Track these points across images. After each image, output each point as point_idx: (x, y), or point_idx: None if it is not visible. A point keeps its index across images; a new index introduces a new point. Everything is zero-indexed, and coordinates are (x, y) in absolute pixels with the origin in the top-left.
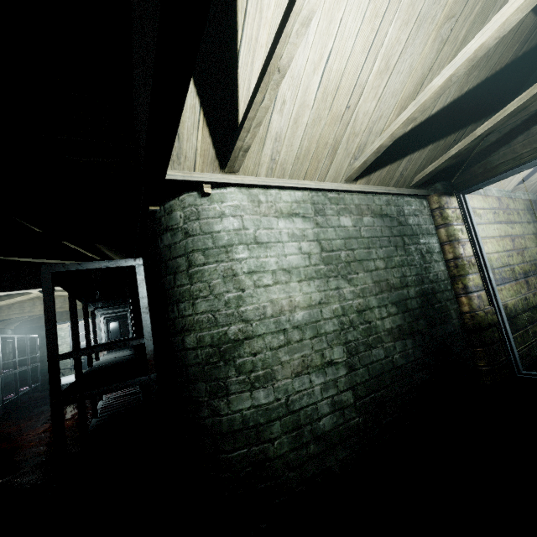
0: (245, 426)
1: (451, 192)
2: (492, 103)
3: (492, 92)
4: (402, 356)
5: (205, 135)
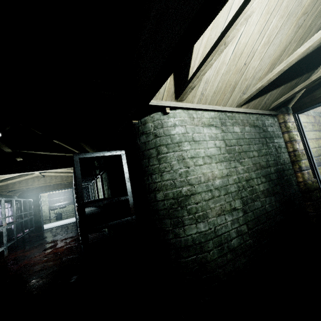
0: (194, 243)
1: (290, 113)
2: (318, 62)
3: (319, 55)
4: (269, 206)
5: (171, 80)
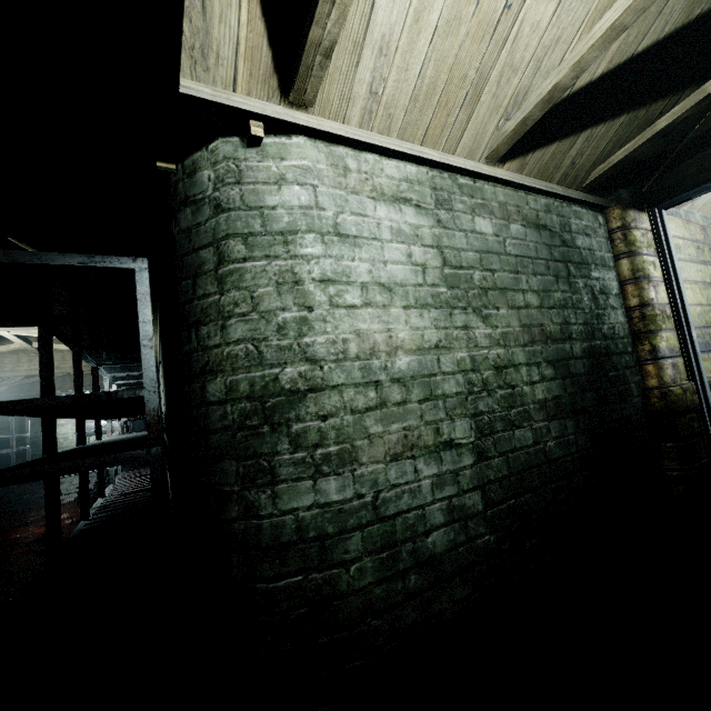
0: (301, 538)
1: (642, 206)
2: None
3: None
4: (559, 444)
5: (253, 13)
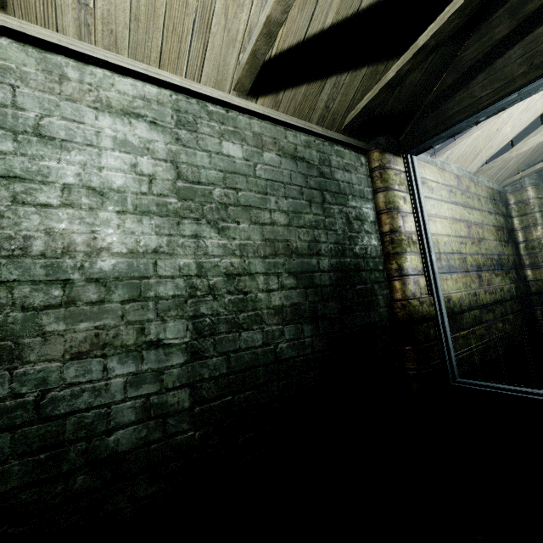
0: None
1: (398, 151)
2: None
3: (448, 0)
4: (292, 345)
5: None
